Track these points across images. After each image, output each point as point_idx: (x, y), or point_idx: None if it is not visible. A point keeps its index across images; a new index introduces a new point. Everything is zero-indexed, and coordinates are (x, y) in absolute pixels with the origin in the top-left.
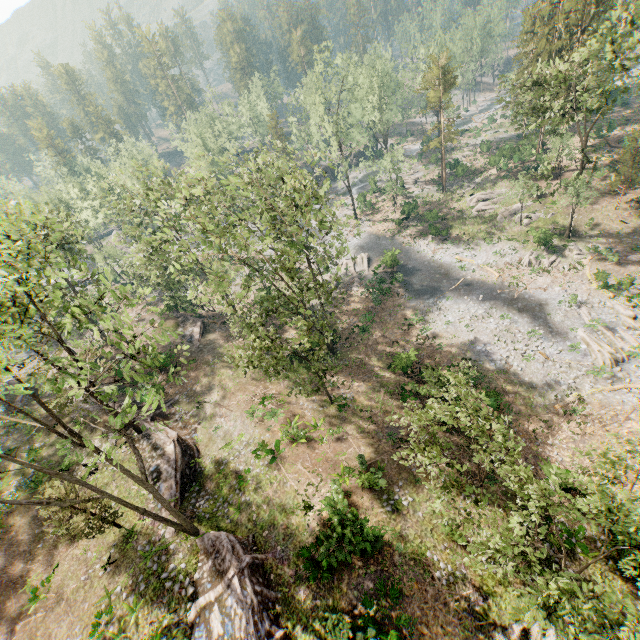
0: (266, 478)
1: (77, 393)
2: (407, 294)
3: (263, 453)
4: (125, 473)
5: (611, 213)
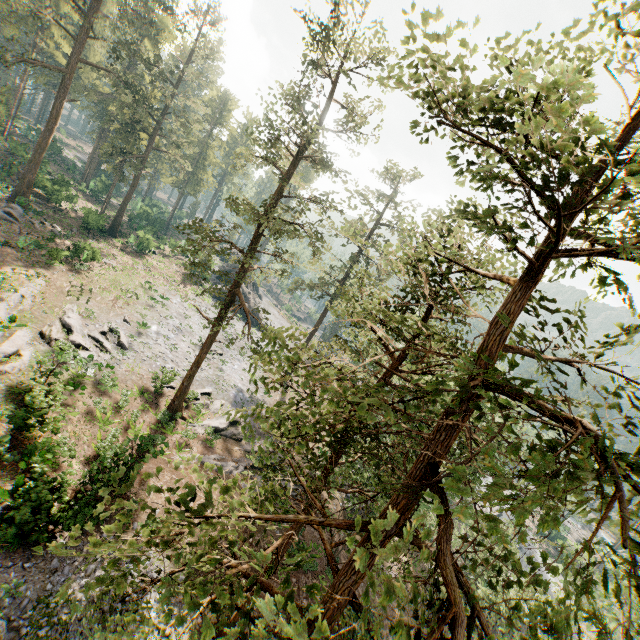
0: None
1: None
2: None
3: None
4: None
5: None
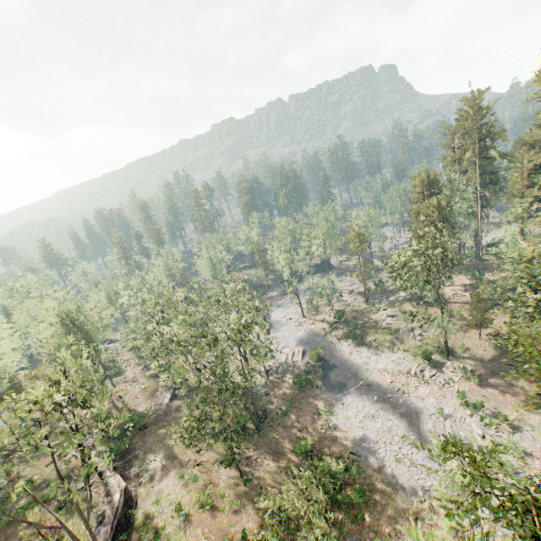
0: (174, 536)
1: (69, 450)
2: (323, 386)
3: (179, 513)
4: (78, 509)
5: (476, 341)
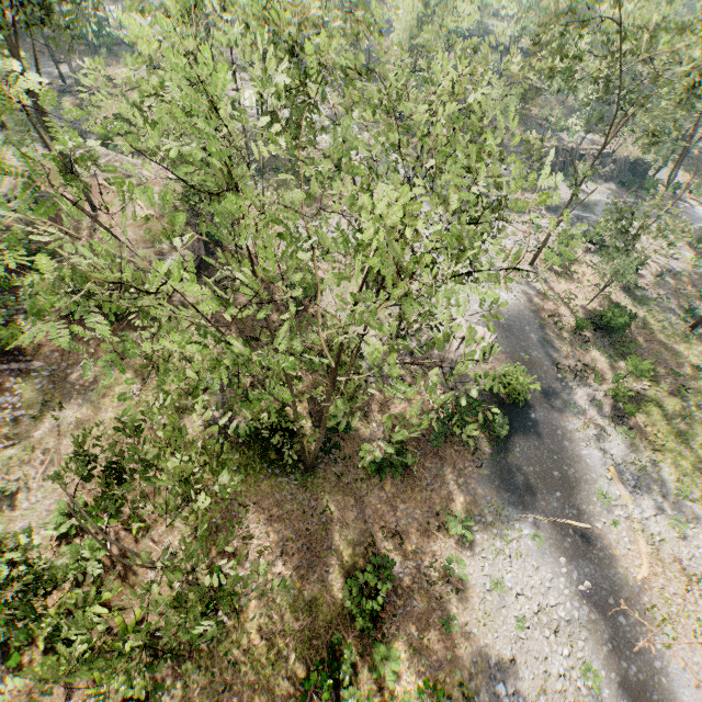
0: None
1: None
2: (488, 462)
3: None
4: None
5: None
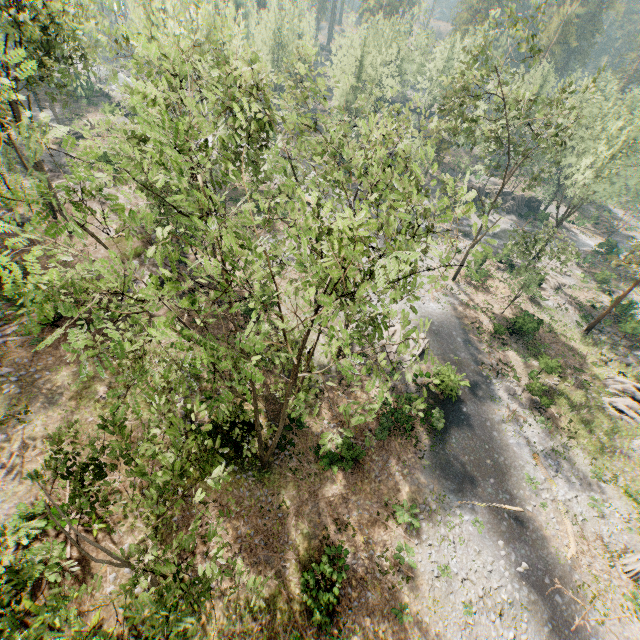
0: None
1: None
2: (429, 453)
3: None
4: None
5: None
